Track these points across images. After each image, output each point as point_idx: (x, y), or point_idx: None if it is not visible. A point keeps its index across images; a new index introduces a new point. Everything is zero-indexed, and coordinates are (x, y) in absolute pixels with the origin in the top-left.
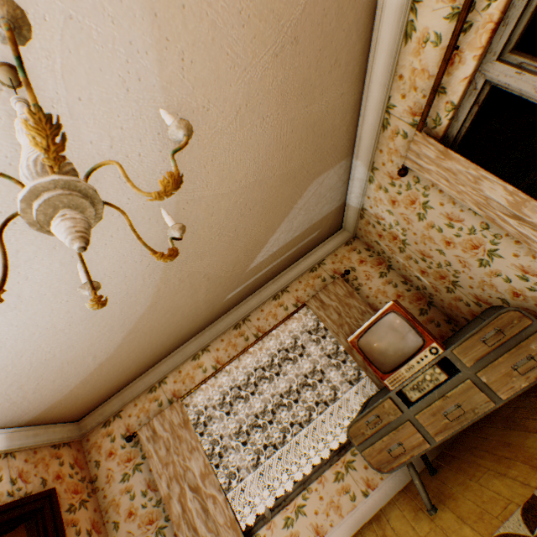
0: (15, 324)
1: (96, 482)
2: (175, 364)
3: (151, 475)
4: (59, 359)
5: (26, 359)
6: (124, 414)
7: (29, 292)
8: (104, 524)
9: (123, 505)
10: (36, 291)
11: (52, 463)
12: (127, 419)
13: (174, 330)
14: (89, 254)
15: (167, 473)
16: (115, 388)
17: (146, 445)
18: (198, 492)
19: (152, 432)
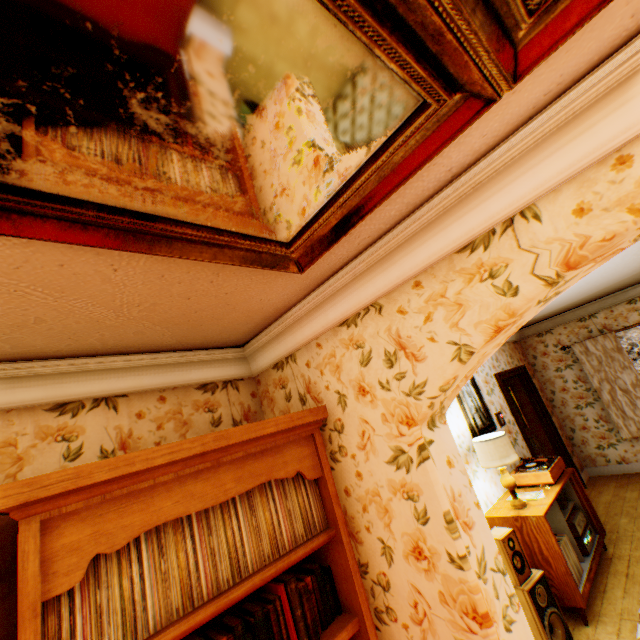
0: (568, 293)
1: (533, 367)
2: (607, 305)
3: (579, 373)
4: (557, 304)
5: (549, 305)
6: (553, 332)
7: (592, 281)
8: (542, 389)
9: (556, 384)
10: (595, 280)
11: (515, 352)
12: (556, 336)
13: (626, 283)
14: (639, 261)
15: (597, 376)
16: (551, 315)
17: (578, 356)
18: (626, 393)
19: (583, 349)
